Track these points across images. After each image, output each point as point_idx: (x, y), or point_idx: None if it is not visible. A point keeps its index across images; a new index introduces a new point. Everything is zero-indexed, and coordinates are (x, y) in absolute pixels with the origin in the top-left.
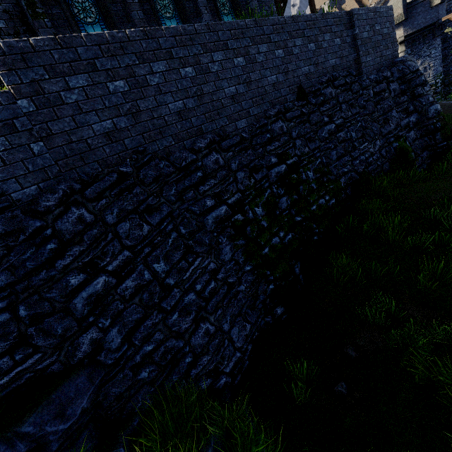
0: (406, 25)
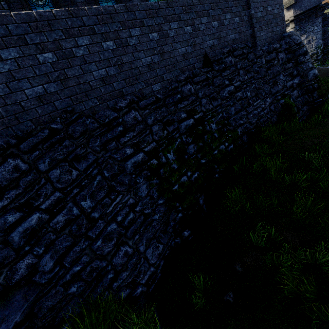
0: (295, 7)
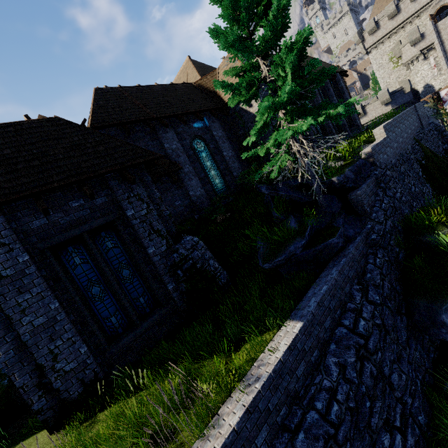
0: (392, 103)
